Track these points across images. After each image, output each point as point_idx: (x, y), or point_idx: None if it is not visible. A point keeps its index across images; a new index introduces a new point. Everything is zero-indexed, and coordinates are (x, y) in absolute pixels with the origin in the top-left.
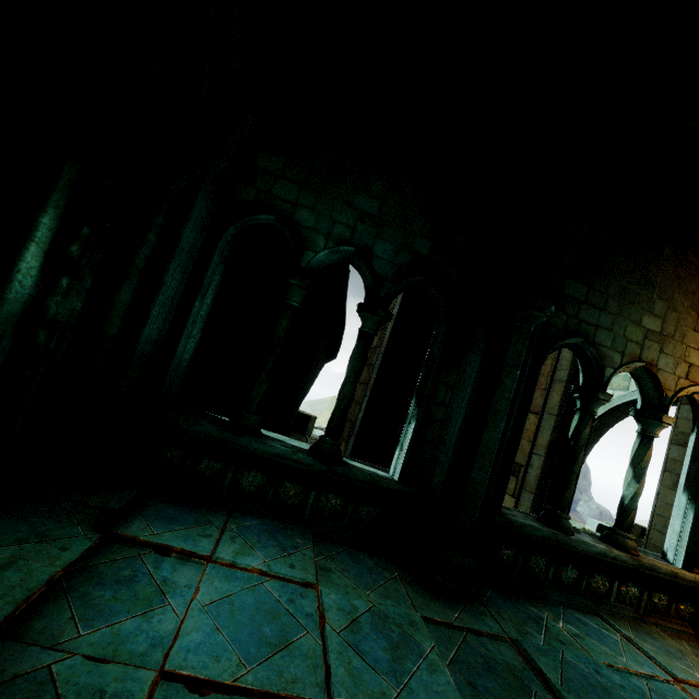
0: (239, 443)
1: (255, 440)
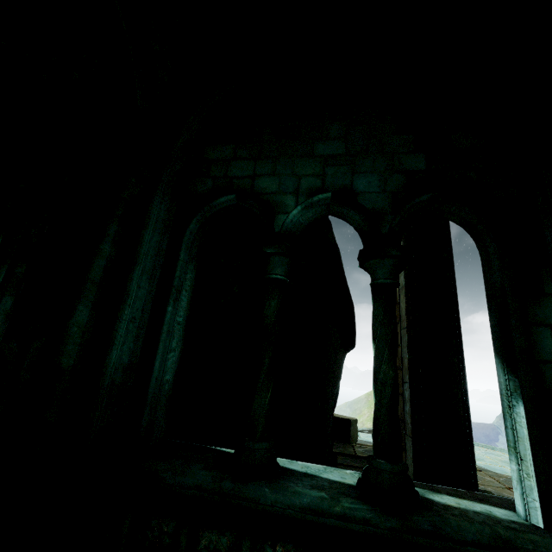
0: (246, 497)
1: (268, 486)
